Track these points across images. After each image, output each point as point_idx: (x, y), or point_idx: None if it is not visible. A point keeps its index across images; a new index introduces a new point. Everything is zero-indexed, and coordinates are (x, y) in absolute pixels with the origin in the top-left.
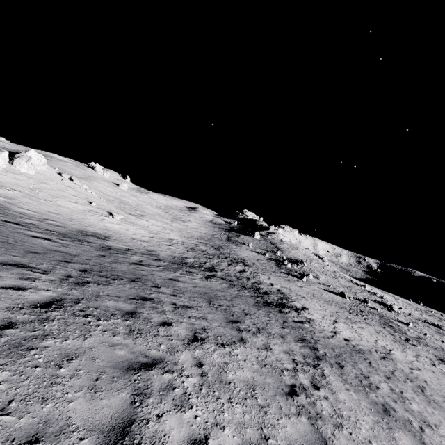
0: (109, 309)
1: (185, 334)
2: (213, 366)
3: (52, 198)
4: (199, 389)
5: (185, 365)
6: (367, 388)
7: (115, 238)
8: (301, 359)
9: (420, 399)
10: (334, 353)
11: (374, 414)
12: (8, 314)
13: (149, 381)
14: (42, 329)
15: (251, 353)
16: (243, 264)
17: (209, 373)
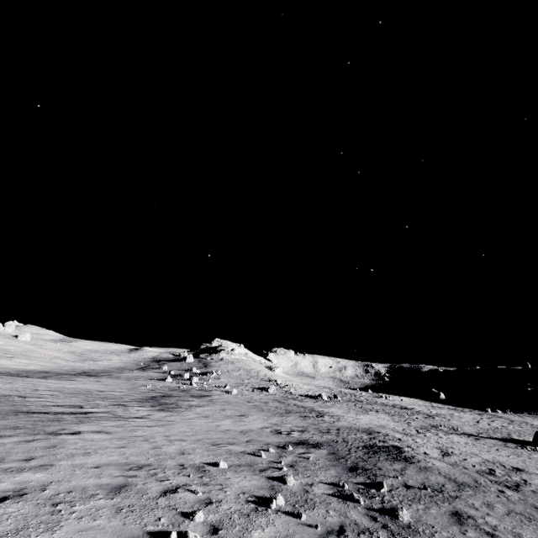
0: None
1: None
2: None
3: None
4: None
5: None
6: None
7: None
8: None
9: None
10: None
11: None
12: None
13: None
14: None
15: None
16: (87, 376)
17: None
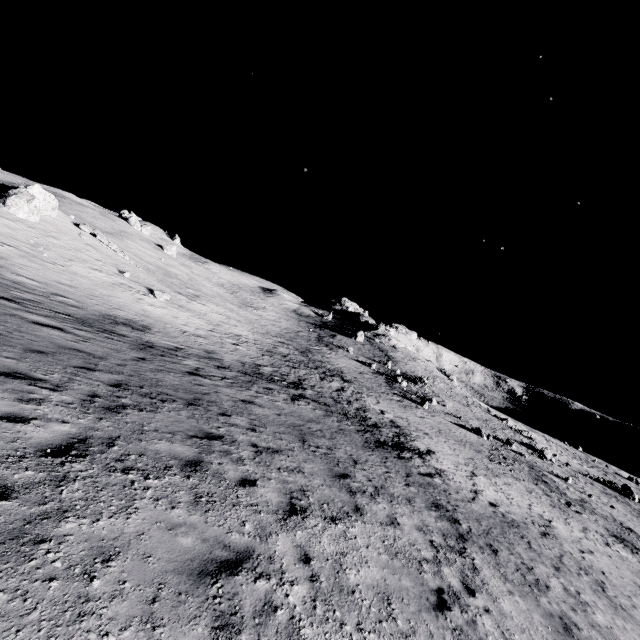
0: (161, 457)
1: (277, 500)
2: (326, 561)
3: (64, 261)
4: (312, 608)
5: (285, 561)
6: (535, 588)
7: (158, 330)
8: (441, 541)
9: (603, 604)
10: (481, 528)
11: (554, 636)
12: (0, 470)
13: (237, 597)
14: (58, 500)
15: (373, 533)
16: (340, 379)
17: (322, 574)
